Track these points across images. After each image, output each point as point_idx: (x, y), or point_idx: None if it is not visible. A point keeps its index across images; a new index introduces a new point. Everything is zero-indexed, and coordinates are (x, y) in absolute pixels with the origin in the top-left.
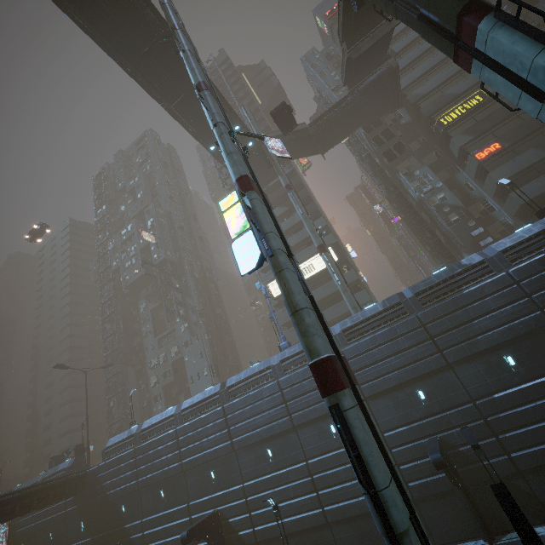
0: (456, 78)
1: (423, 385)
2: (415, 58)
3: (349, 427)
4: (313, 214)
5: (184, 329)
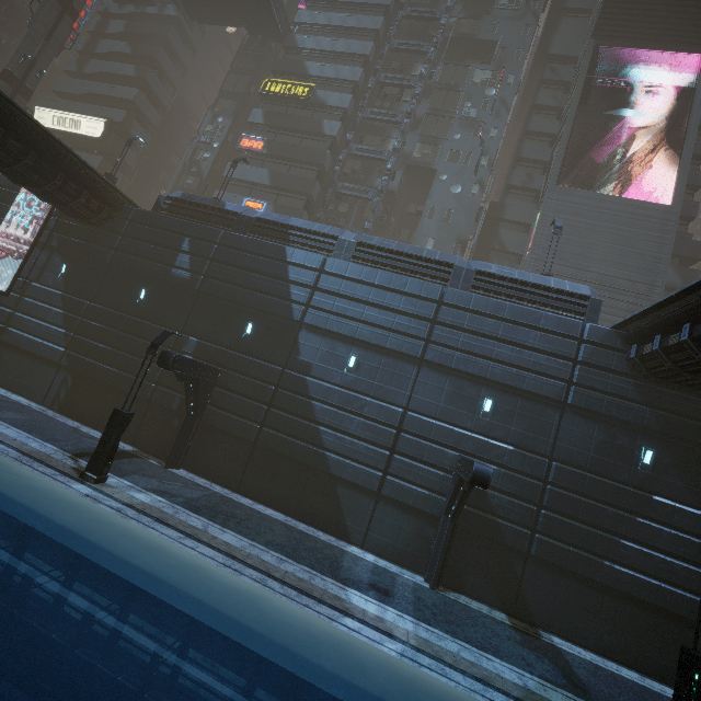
0: (330, 59)
1: None
2: (342, 1)
3: None
4: (142, 81)
5: None
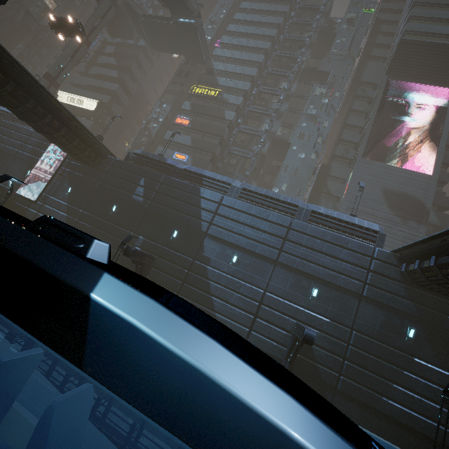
0: (232, 76)
1: None
2: (241, 45)
3: None
4: (121, 80)
5: None
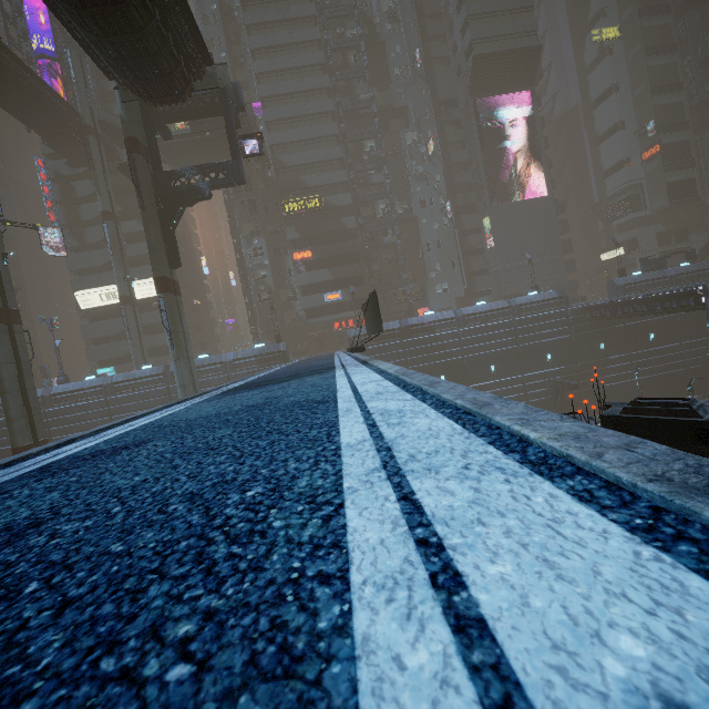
0: (315, 168)
1: None
2: (297, 116)
3: None
4: None
5: None
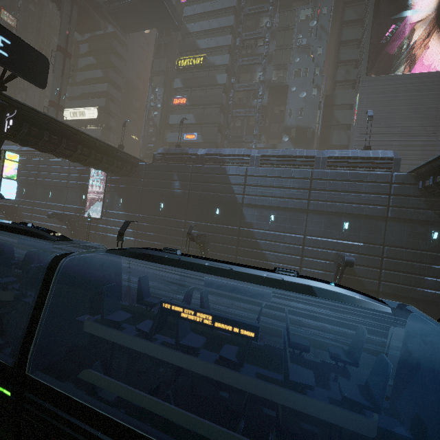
0: (210, 34)
1: (27, 187)
2: None
3: None
4: (107, 78)
5: None
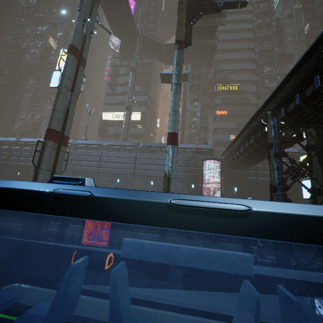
0: (237, 72)
1: (121, 178)
2: (233, 49)
3: (44, 150)
4: (145, 92)
5: (49, 108)
